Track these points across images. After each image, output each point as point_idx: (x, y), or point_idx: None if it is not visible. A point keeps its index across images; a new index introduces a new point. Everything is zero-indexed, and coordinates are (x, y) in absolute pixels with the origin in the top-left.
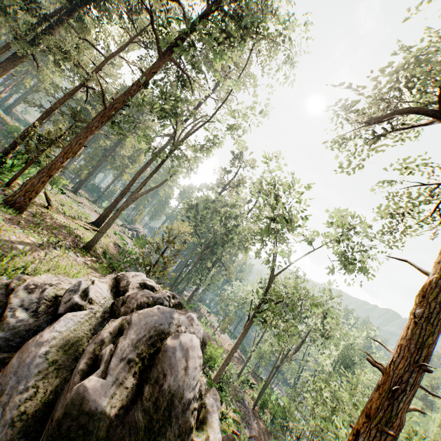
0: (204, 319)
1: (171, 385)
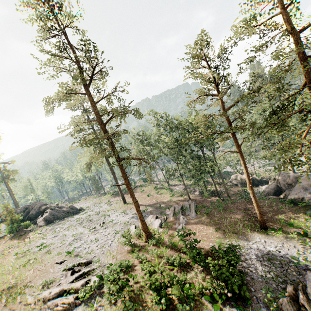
0: None
1: None
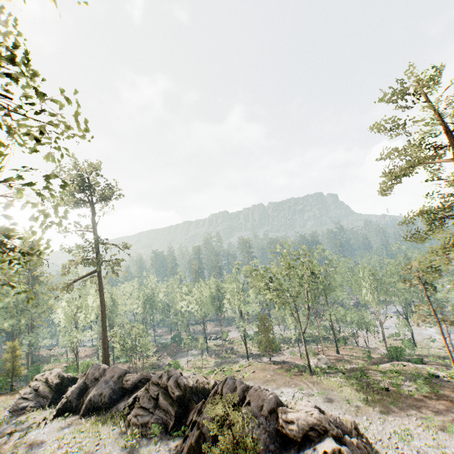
0: (53, 359)
1: (62, 376)
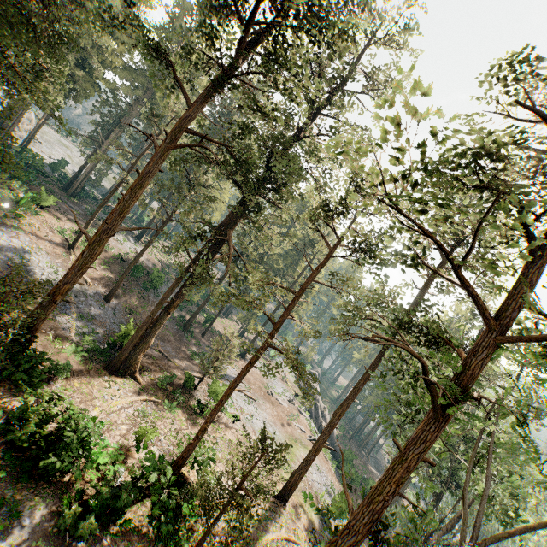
0: None
1: None
